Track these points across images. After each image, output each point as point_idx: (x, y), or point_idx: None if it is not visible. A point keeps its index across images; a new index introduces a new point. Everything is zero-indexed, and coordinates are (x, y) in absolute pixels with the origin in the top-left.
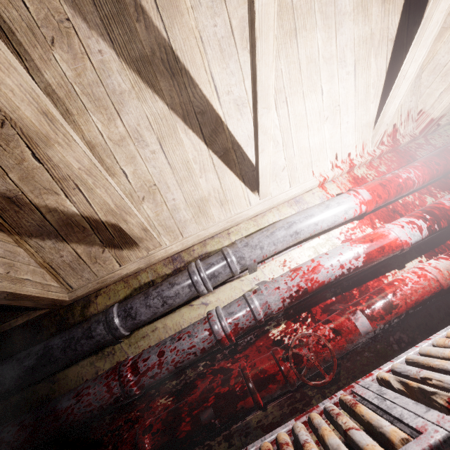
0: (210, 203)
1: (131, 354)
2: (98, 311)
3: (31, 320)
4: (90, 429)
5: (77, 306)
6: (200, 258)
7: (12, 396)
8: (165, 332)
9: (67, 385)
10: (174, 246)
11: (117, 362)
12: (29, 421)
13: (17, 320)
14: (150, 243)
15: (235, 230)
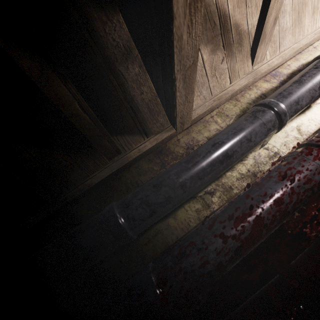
0: (306, 9)
1: (281, 153)
2: (222, 127)
3: (156, 146)
4: (281, 225)
5: (197, 128)
6: (299, 69)
7: (171, 215)
8: (306, 128)
9: (229, 192)
10: (274, 60)
11: (271, 162)
12: (241, 213)
13: (145, 145)
14: (262, 51)
15: (318, 44)
